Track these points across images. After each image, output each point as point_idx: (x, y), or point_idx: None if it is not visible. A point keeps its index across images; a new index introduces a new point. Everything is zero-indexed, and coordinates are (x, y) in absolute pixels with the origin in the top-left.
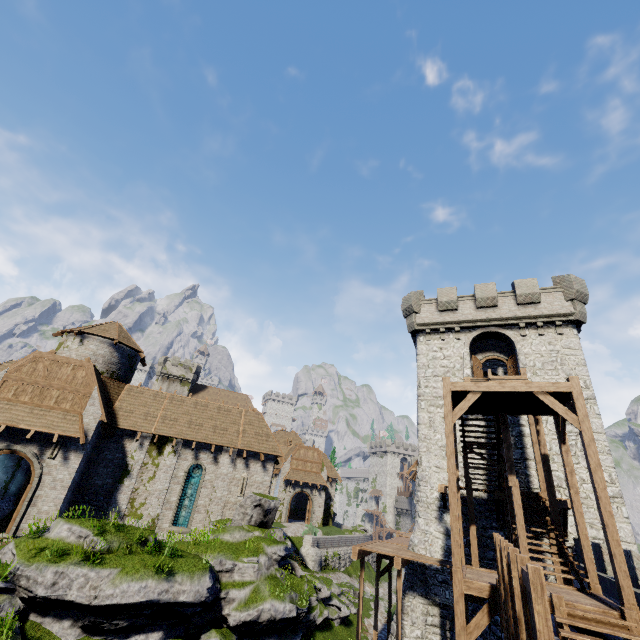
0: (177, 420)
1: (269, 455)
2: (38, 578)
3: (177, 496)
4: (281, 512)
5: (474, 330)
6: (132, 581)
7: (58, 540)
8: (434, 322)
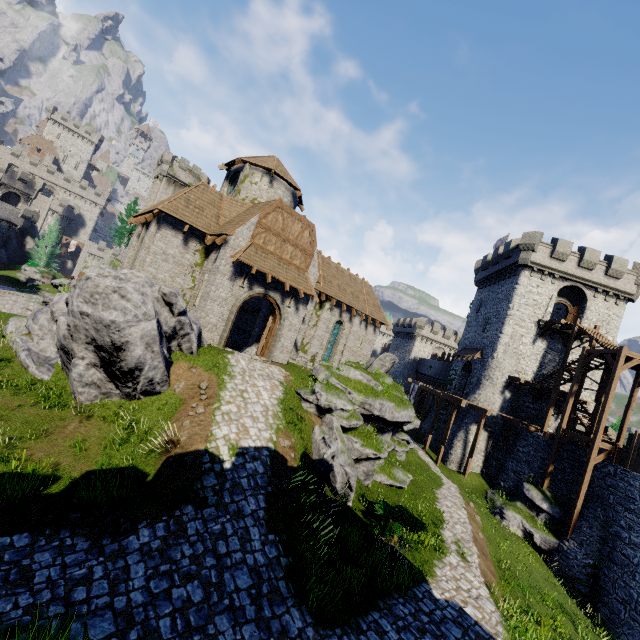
0: (331, 282)
1: (379, 322)
2: (374, 406)
3: (327, 341)
4: None
5: (566, 281)
6: (403, 411)
7: (359, 381)
8: (544, 265)
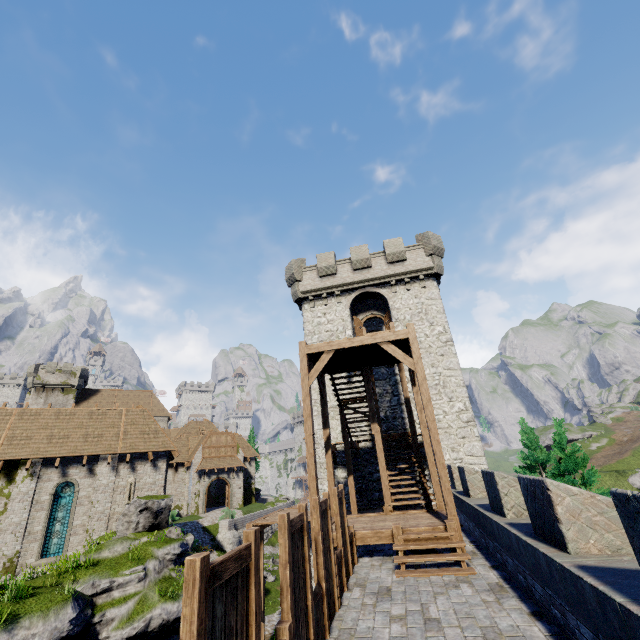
0: (31, 438)
1: (160, 452)
2: None
3: (42, 524)
4: (197, 504)
5: (353, 292)
6: None
7: None
8: (316, 288)
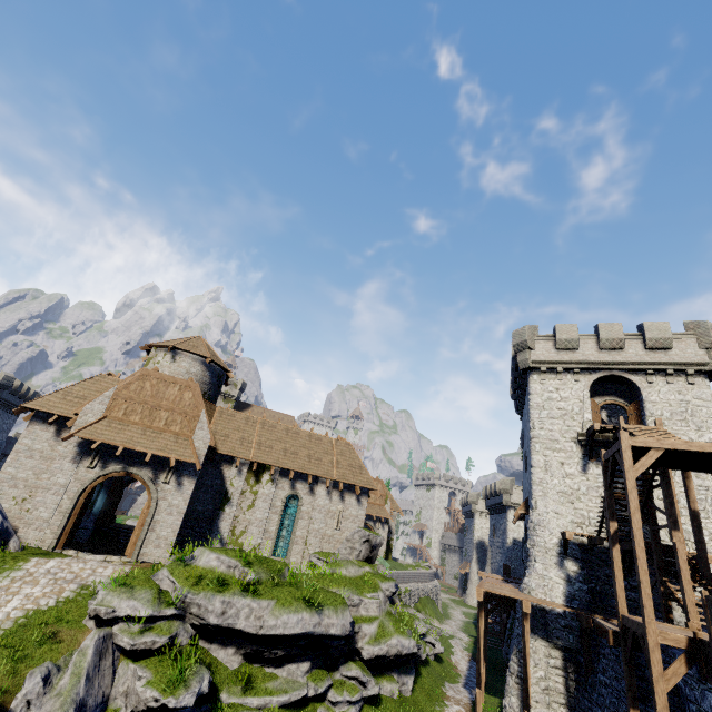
0: (272, 447)
1: (363, 488)
2: (208, 606)
3: (276, 526)
4: None
5: (595, 372)
6: (290, 613)
7: (210, 569)
8: (551, 361)
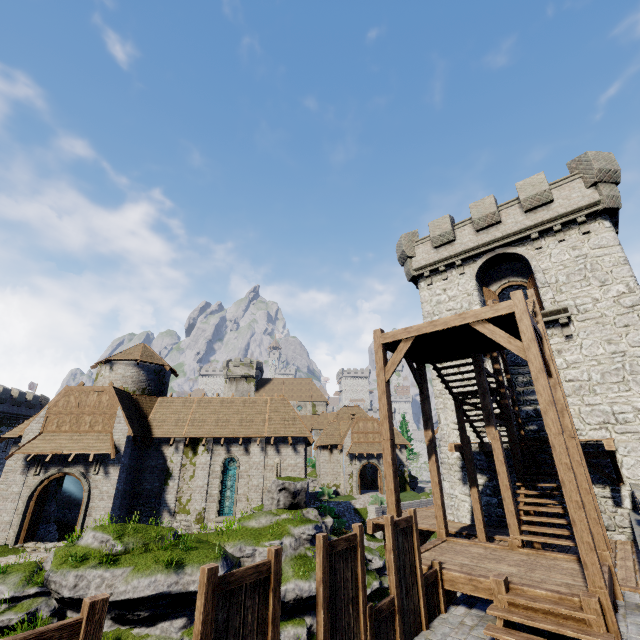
0: (205, 421)
1: (298, 438)
2: (63, 582)
3: (217, 489)
4: (351, 485)
5: (479, 258)
6: (142, 577)
7: (85, 546)
8: (431, 262)
